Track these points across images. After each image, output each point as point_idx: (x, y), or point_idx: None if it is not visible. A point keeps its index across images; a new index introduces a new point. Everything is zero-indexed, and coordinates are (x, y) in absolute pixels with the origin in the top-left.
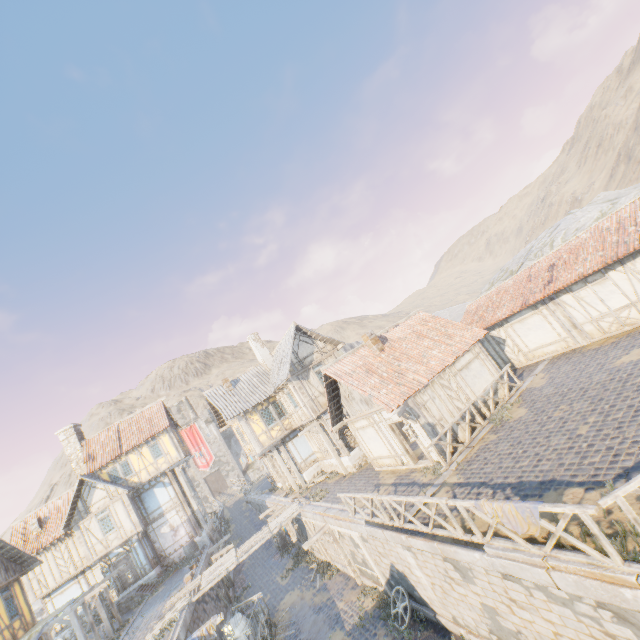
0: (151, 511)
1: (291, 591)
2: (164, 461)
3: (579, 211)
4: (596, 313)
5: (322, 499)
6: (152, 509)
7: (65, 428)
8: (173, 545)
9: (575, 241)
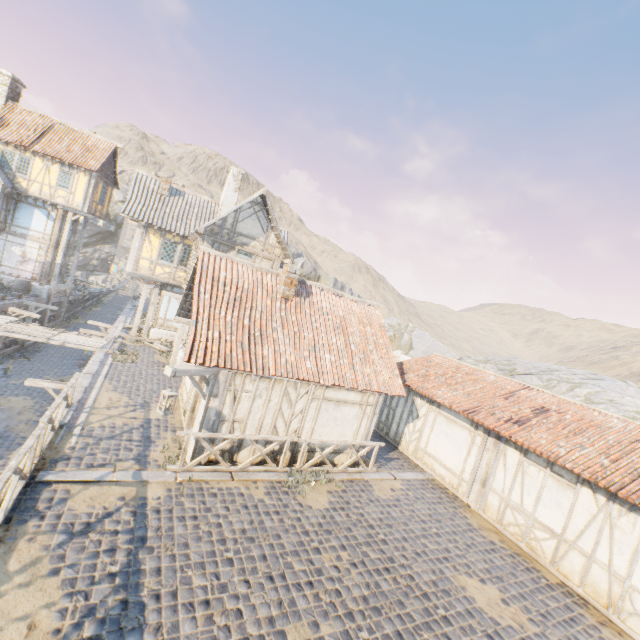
0: (17, 224)
1: (30, 398)
2: (64, 196)
3: (635, 389)
4: (517, 499)
5: (119, 362)
6: (20, 223)
7: (2, 71)
8: (13, 269)
9: (599, 416)
